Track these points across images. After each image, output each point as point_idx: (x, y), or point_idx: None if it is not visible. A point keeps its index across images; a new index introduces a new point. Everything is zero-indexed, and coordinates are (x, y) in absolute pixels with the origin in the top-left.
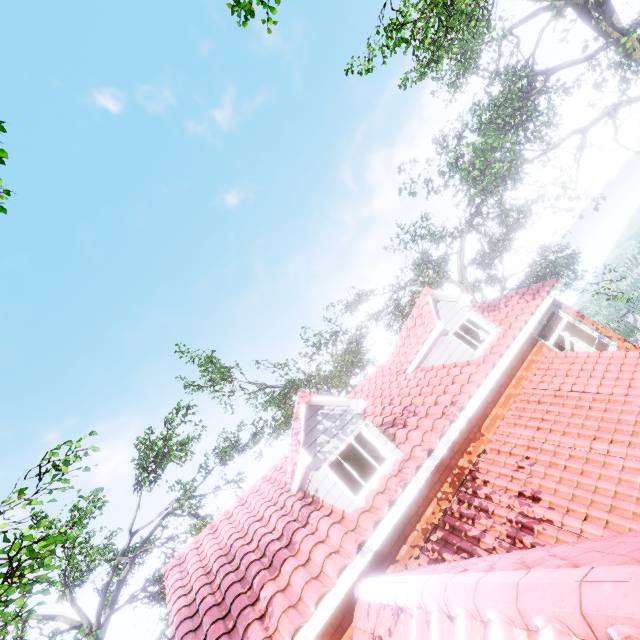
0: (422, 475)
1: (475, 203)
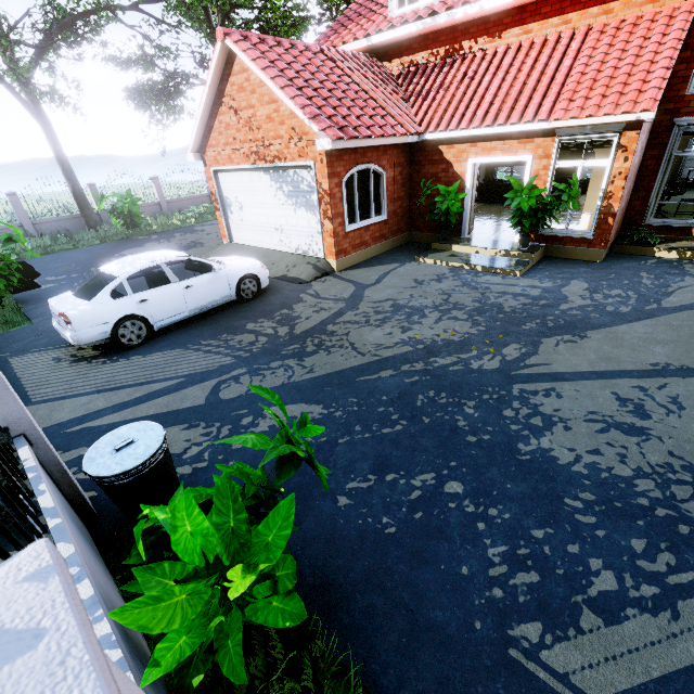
0: (418, 26)
1: None
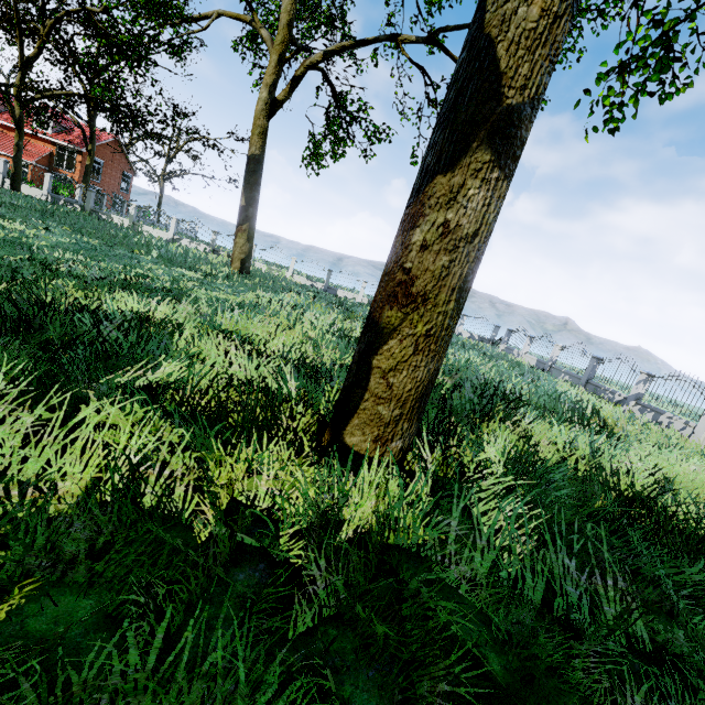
0: None
1: None
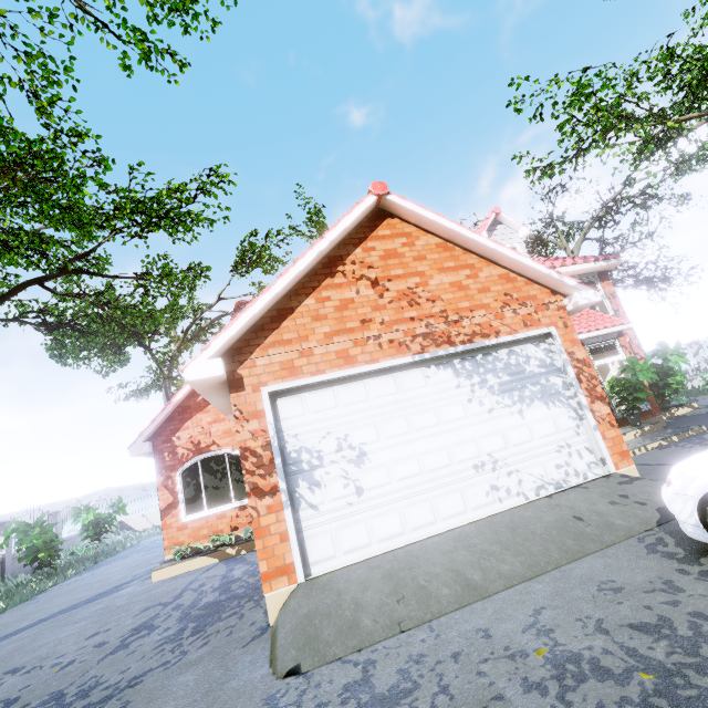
0: None
1: (581, 148)
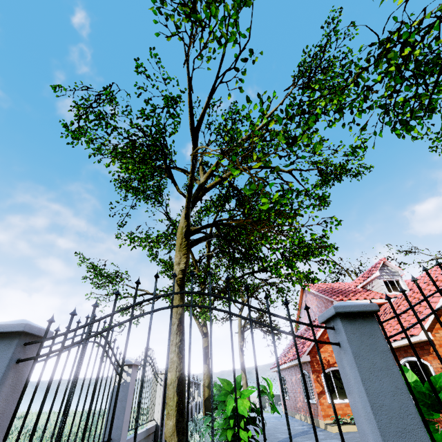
0: None
1: None
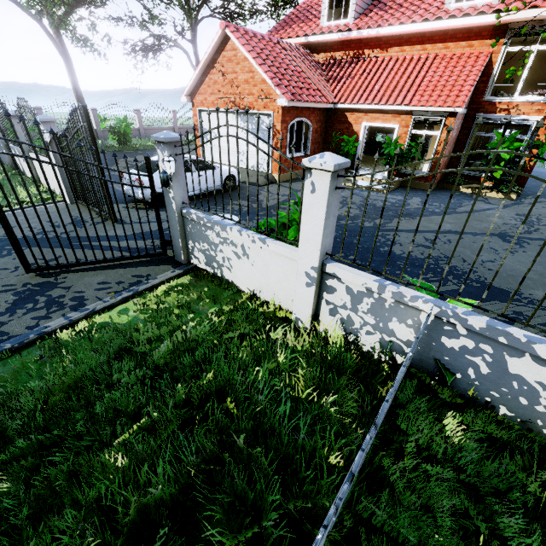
0: (339, 35)
1: None
